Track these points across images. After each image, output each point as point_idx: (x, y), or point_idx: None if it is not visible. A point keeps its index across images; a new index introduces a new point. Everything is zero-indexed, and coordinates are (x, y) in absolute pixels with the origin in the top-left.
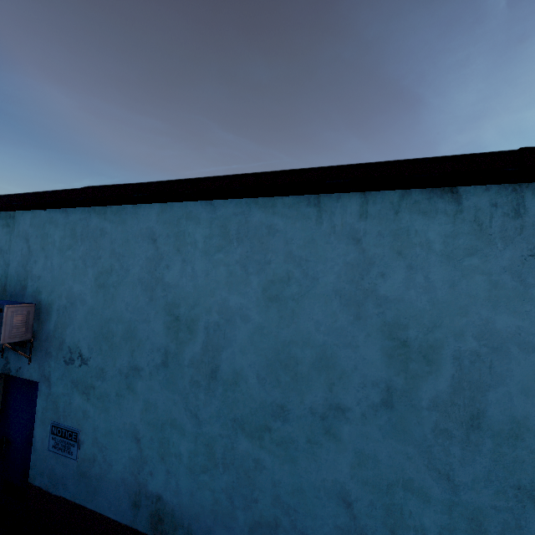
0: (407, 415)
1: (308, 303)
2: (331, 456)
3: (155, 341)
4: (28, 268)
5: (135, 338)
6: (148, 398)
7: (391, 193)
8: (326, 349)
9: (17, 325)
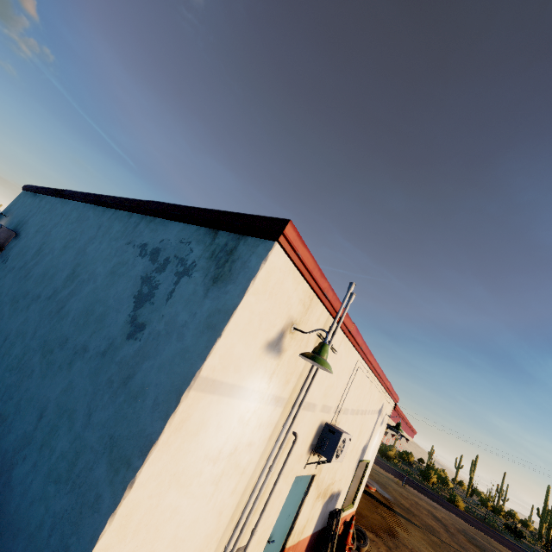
0: (50, 303)
1: (70, 250)
2: (20, 317)
3: (28, 257)
4: (30, 219)
5: (25, 255)
6: (6, 281)
7: (121, 211)
8: (58, 270)
9: (1, 238)
